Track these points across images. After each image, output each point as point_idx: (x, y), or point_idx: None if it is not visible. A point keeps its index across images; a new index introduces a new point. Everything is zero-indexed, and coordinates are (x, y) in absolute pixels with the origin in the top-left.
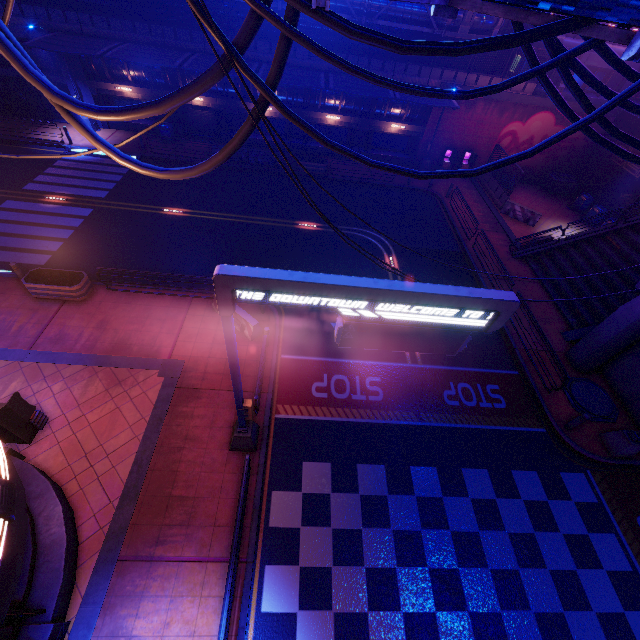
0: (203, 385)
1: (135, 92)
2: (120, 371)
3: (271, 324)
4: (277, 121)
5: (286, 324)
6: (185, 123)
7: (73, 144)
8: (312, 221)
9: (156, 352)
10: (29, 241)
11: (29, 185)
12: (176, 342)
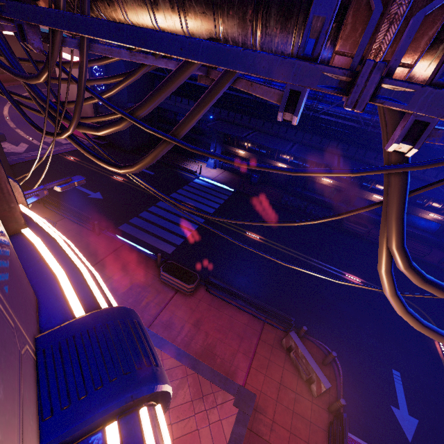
0: (271, 438)
1: (246, 154)
2: (204, 382)
3: (332, 382)
4: (331, 188)
5: (344, 387)
6: (267, 176)
7: (201, 174)
8: (356, 275)
9: (233, 372)
10: (166, 233)
11: (173, 194)
12: (250, 368)
